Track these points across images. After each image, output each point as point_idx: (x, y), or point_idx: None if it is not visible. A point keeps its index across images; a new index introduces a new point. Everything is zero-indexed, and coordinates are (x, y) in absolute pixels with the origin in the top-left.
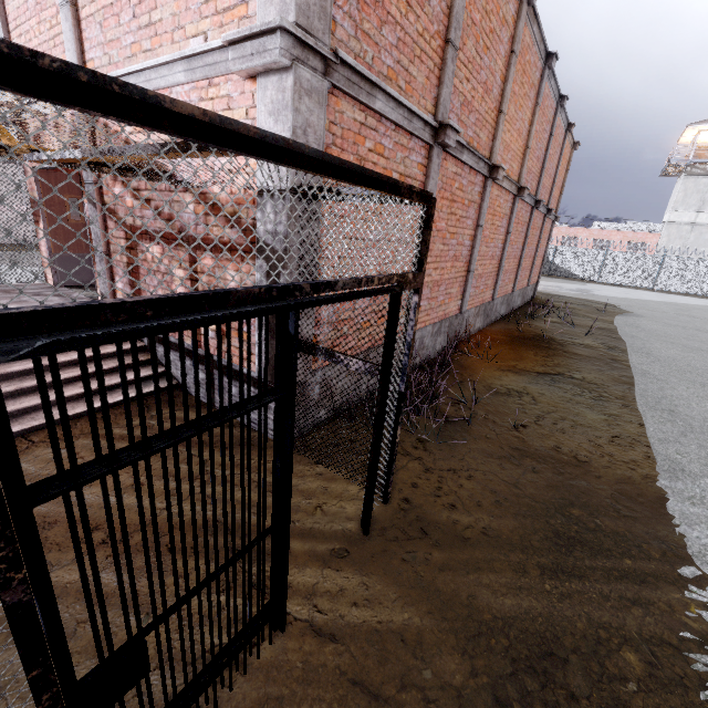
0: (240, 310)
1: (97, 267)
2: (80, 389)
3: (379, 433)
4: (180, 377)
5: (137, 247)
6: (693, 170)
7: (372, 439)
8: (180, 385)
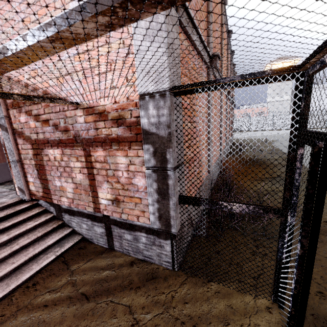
0: None
1: (13, 170)
2: (11, 266)
3: (311, 271)
4: (84, 233)
5: (42, 152)
6: None
7: (296, 275)
8: (85, 238)
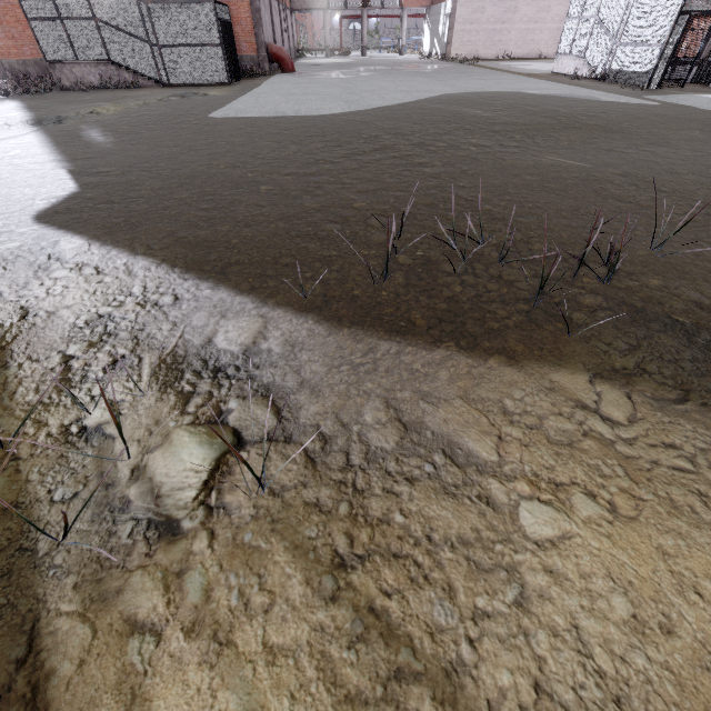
0: (710, 13)
1: None
2: None
3: None
4: None
5: None
6: None
7: None
8: None
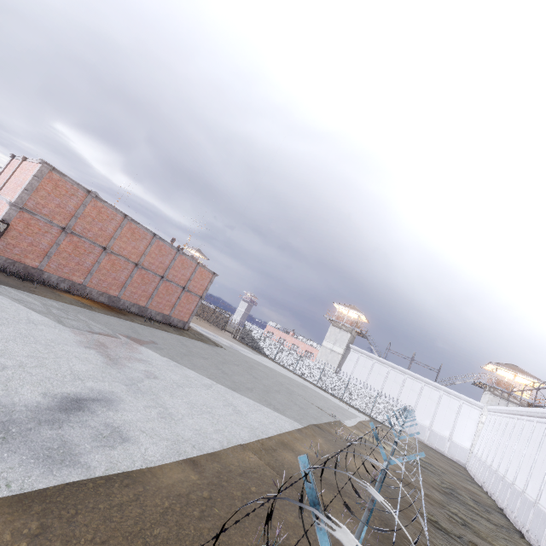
0: None
1: None
2: None
3: None
4: None
5: None
6: (334, 324)
7: None
8: None
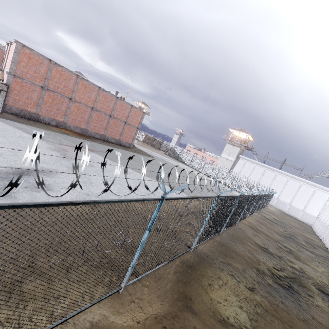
0: None
1: None
2: None
3: None
4: None
5: None
6: (229, 142)
7: None
8: None
